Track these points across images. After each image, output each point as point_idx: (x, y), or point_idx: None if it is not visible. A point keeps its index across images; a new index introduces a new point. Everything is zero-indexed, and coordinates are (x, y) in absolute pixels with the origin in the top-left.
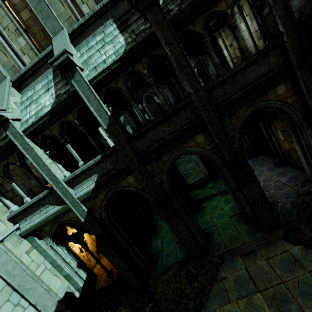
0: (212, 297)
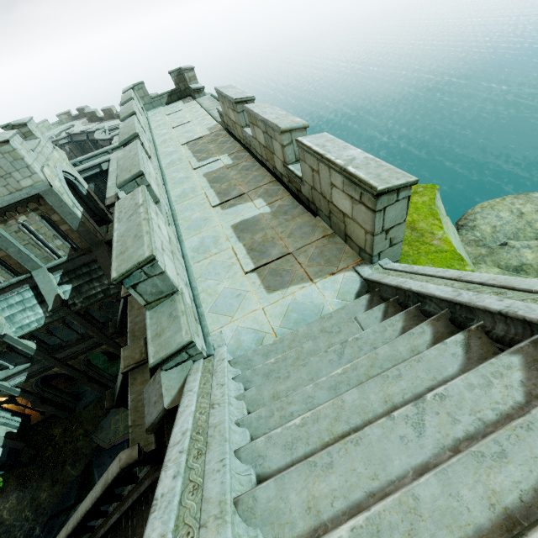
0: (112, 414)
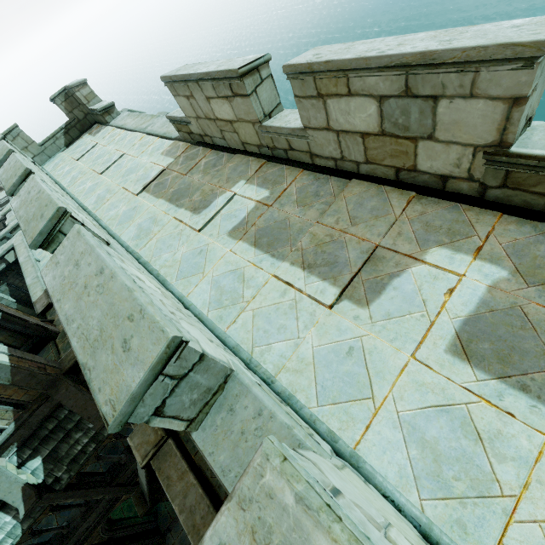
0: None
